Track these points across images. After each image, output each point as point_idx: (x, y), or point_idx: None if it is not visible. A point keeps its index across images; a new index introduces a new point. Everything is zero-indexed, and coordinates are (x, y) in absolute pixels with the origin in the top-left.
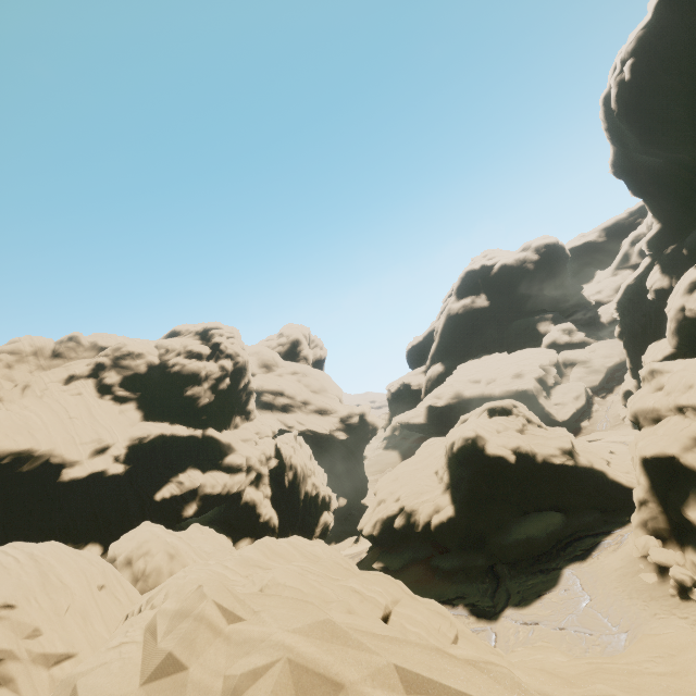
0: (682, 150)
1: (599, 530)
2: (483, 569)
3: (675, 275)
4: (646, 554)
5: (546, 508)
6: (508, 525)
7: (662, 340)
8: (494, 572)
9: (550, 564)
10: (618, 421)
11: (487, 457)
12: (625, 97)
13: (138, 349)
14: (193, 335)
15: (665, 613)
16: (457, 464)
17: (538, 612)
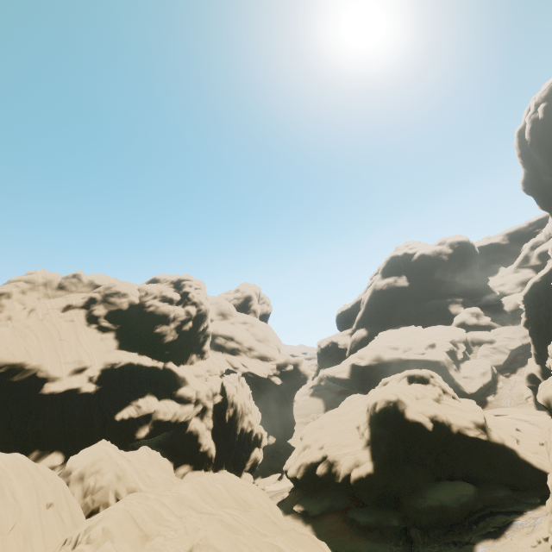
0: None
1: (511, 508)
2: (397, 530)
3: None
4: None
5: (458, 477)
6: (422, 489)
7: None
8: (407, 535)
9: (463, 537)
10: (521, 400)
11: (406, 421)
12: (538, 131)
13: (124, 290)
14: (168, 283)
15: None
16: (378, 423)
17: None
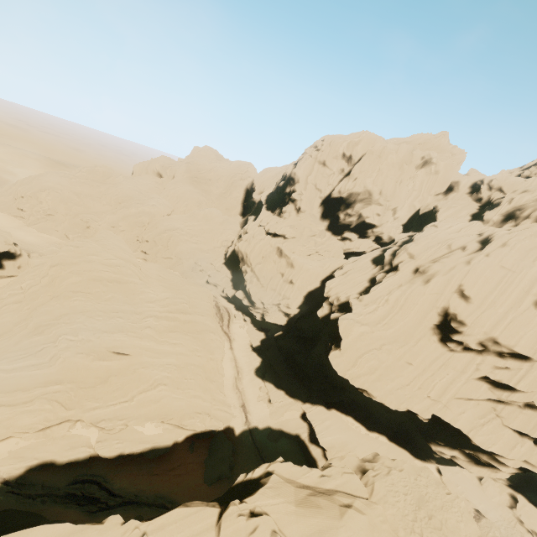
0: None
1: None
2: None
3: None
4: None
5: None
6: None
7: None
8: None
9: None
10: None
11: None
12: None
13: None
14: None
15: None
16: None
17: None
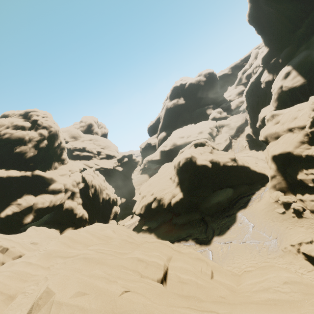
0: (284, 3)
1: (249, 193)
2: (198, 220)
3: (275, 73)
4: (277, 200)
5: (223, 187)
6: (208, 198)
7: (268, 106)
8: (204, 221)
9: (230, 212)
10: (243, 148)
11: (198, 166)
12: None
13: None
14: (17, 116)
15: (291, 226)
16: (182, 172)
17: (230, 236)
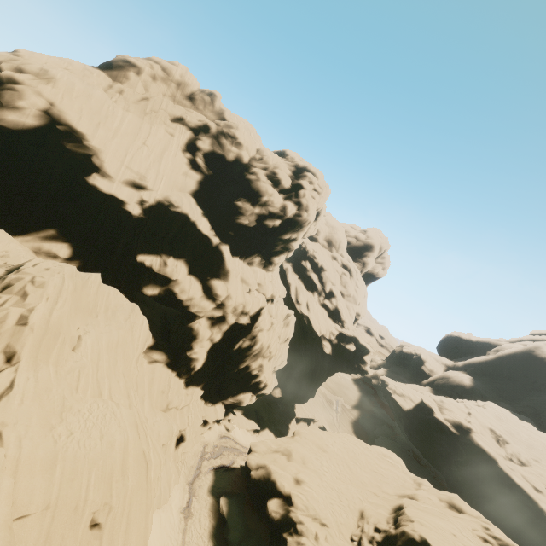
0: None
1: None
2: None
3: None
4: None
5: None
6: None
7: None
8: None
9: None
10: None
11: None
12: None
13: (242, 139)
14: (291, 164)
15: None
16: None
17: None
